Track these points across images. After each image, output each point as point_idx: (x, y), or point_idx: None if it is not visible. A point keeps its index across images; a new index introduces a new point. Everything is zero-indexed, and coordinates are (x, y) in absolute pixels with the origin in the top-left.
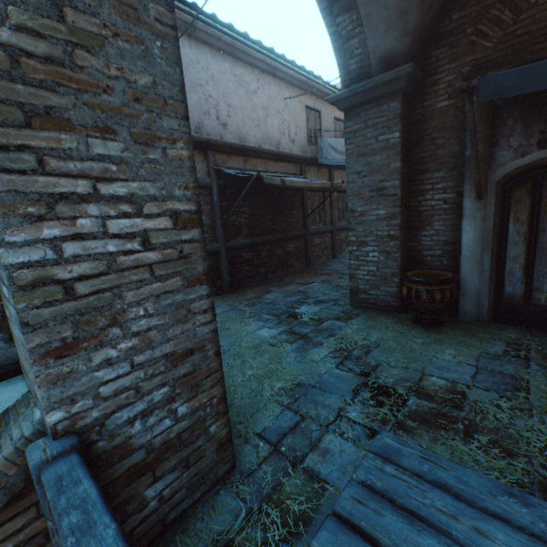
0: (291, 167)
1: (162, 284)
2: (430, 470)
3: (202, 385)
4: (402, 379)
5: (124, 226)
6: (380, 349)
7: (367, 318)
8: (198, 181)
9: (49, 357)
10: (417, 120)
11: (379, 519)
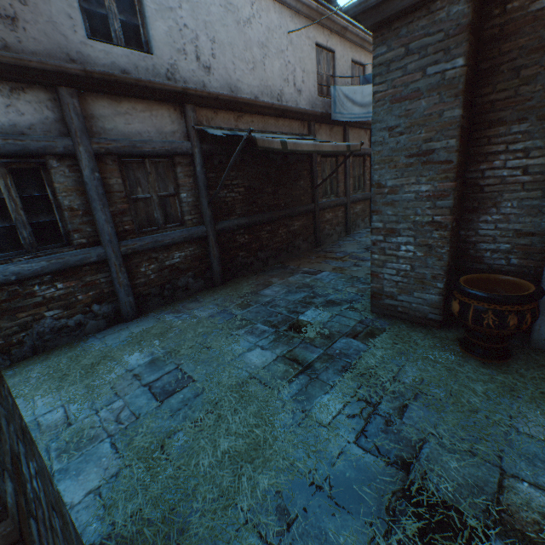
0: (297, 125)
1: None
2: None
3: None
4: (468, 485)
5: None
6: (421, 402)
7: (395, 336)
8: (174, 146)
9: None
10: (492, 36)
11: None
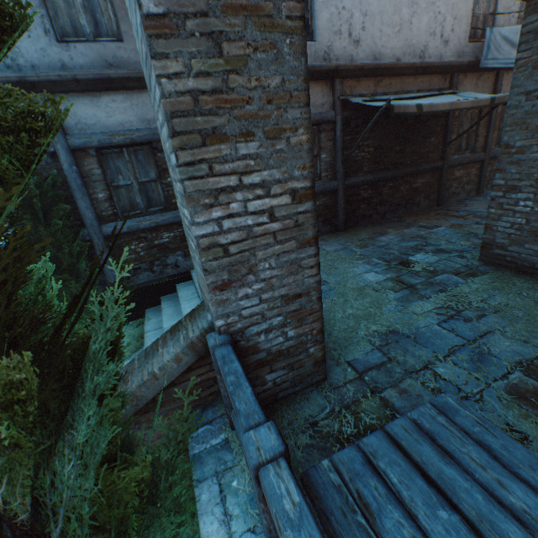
0: (437, 79)
1: (281, 246)
2: (479, 432)
3: (306, 319)
4: (512, 352)
5: (257, 206)
6: (499, 315)
7: (495, 278)
8: (322, 116)
9: (216, 290)
10: None
11: (416, 445)
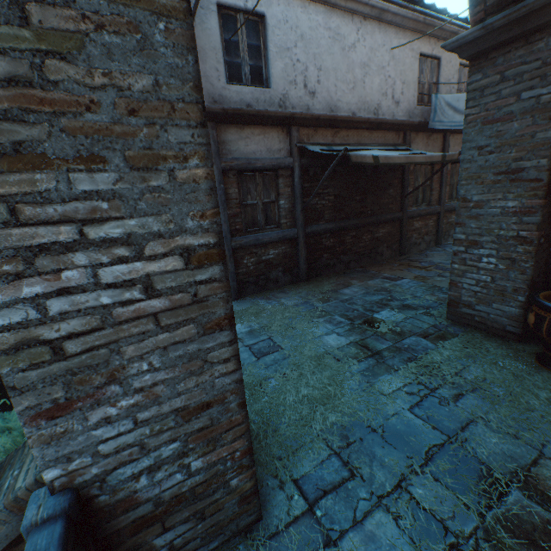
0: (392, 135)
1: (171, 334)
2: None
3: (222, 438)
4: (503, 455)
5: (120, 273)
6: (478, 395)
7: (466, 341)
8: (279, 162)
9: (40, 418)
10: None
11: None
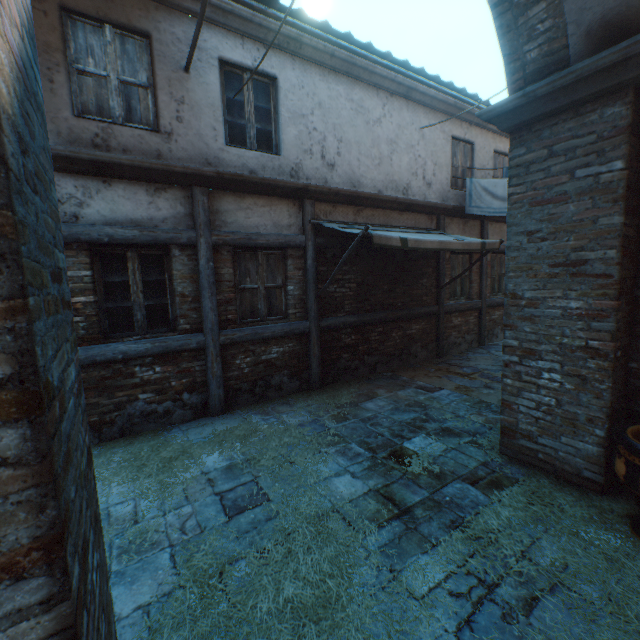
0: (424, 219)
1: None
2: None
3: None
4: None
5: None
6: (561, 599)
7: (531, 492)
8: (288, 239)
9: None
10: None
11: None
